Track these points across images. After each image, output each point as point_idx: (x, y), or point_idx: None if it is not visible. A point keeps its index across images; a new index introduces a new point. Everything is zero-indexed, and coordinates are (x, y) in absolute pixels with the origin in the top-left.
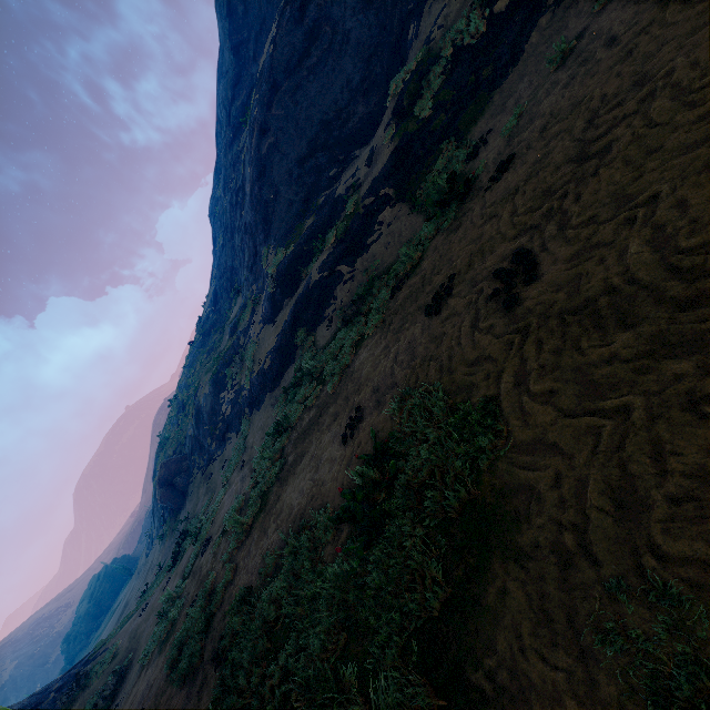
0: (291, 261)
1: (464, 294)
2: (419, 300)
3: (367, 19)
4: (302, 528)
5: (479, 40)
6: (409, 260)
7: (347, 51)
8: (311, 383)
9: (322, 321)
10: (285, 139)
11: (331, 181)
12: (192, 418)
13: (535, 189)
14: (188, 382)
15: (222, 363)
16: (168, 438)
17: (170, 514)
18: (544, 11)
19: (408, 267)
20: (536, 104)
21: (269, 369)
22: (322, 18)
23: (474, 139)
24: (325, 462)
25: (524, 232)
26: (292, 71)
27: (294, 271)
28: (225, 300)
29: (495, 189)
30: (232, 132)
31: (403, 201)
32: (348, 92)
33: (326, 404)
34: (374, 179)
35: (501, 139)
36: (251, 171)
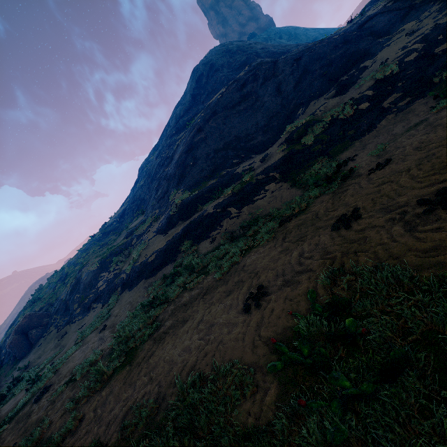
0: (193, 199)
1: (379, 216)
2: (318, 223)
3: (276, 100)
4: (195, 382)
5: (348, 118)
6: (299, 205)
7: (261, 110)
8: (189, 275)
9: (206, 238)
10: (212, 137)
11: (233, 165)
12: (69, 286)
13: (432, 166)
14: (77, 260)
15: (112, 252)
16: (40, 297)
17: (9, 360)
18: (390, 113)
19: (295, 211)
20: (398, 143)
21: (151, 262)
22: (252, 92)
23: (341, 159)
24: (220, 325)
25: (437, 183)
26: (228, 108)
27: (193, 205)
28: (129, 216)
29: (380, 172)
30: (175, 130)
31: (285, 181)
32: (255, 128)
33: (212, 286)
34: (267, 166)
35: (370, 157)
36: (183, 147)
